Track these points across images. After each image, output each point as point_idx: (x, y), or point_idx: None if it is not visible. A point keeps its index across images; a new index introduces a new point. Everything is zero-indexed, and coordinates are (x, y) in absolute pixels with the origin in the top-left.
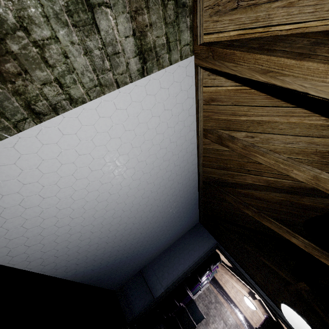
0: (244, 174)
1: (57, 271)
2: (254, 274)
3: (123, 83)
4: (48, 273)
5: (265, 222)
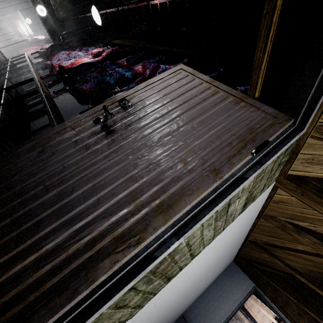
0: (296, 243)
1: None
2: (296, 321)
3: (226, 226)
4: None
5: (320, 292)
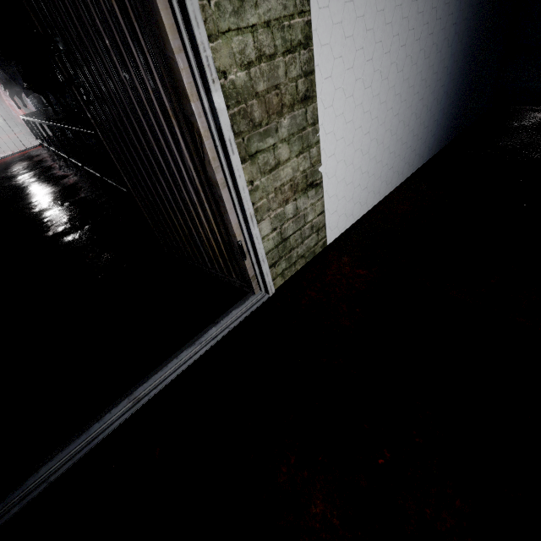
0: None
1: (423, 158)
2: None
3: None
4: (419, 166)
5: None
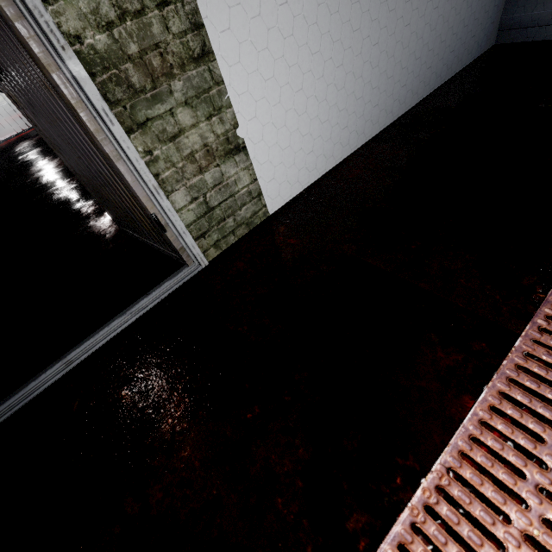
0: None
1: (393, 113)
2: None
3: None
4: (388, 123)
5: None
